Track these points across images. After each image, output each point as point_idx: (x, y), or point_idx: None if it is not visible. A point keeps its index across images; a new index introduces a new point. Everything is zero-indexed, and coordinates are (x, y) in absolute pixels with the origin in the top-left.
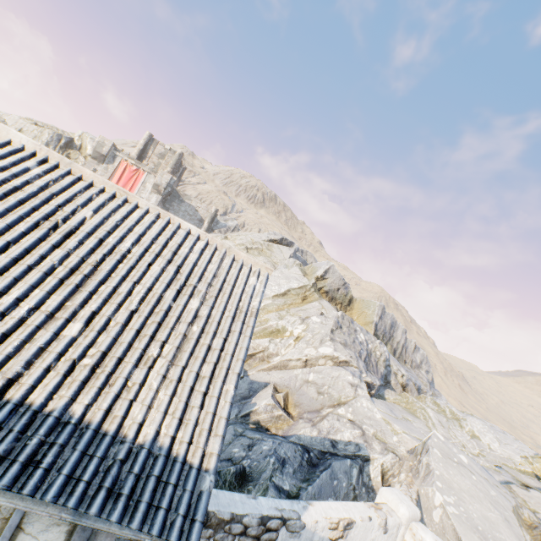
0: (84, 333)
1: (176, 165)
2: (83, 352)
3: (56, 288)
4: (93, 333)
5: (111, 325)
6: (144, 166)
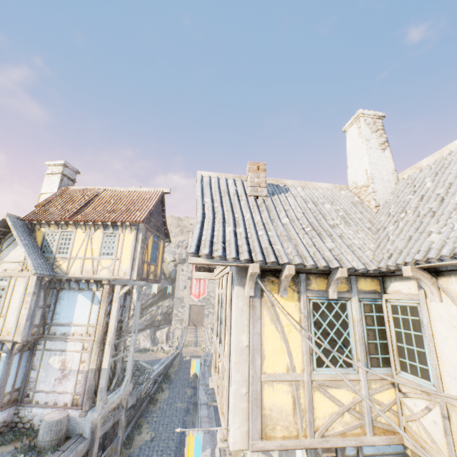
0: None
1: None
2: None
3: None
4: None
5: None
6: None
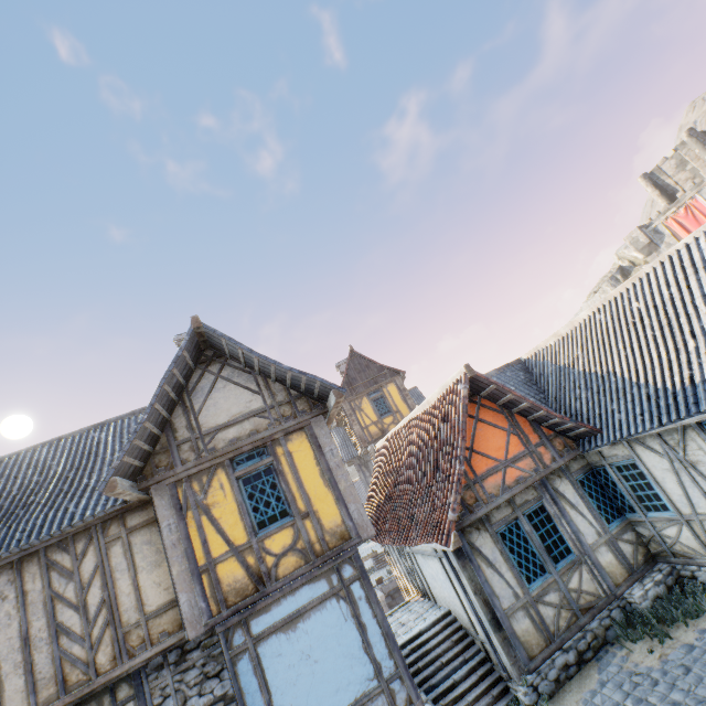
0: (698, 342)
1: (704, 145)
2: (705, 348)
3: (664, 341)
4: (700, 338)
5: (705, 328)
6: (682, 198)
